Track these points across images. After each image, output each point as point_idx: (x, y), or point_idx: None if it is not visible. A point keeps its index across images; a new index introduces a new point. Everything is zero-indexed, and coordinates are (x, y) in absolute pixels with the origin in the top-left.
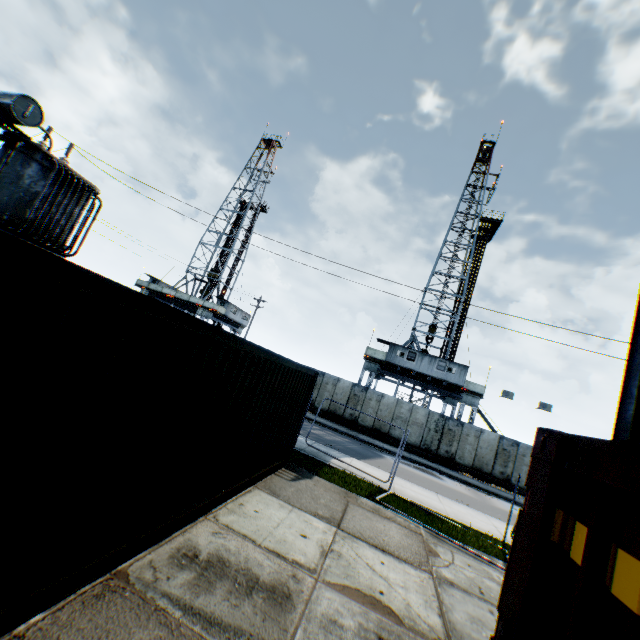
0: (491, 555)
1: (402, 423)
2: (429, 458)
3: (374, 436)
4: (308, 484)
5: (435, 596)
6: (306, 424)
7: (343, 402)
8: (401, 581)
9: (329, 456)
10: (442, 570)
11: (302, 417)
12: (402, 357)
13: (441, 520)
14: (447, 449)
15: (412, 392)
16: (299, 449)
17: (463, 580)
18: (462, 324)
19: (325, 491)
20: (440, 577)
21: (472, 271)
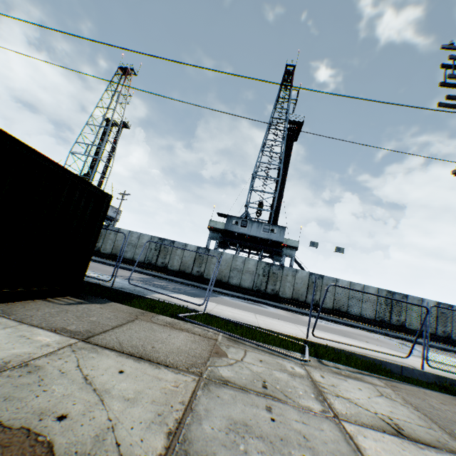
0: (291, 350)
1: (238, 273)
2: (260, 297)
3: (217, 286)
4: (90, 307)
5: (183, 404)
6: (154, 279)
7: (191, 262)
8: (132, 392)
9: (153, 293)
10: (220, 370)
11: (94, 242)
12: (237, 225)
13: (249, 329)
14: (273, 288)
15: (249, 254)
16: (118, 288)
17: (245, 377)
18: (281, 200)
19: (111, 312)
20: (211, 378)
21: (285, 160)
